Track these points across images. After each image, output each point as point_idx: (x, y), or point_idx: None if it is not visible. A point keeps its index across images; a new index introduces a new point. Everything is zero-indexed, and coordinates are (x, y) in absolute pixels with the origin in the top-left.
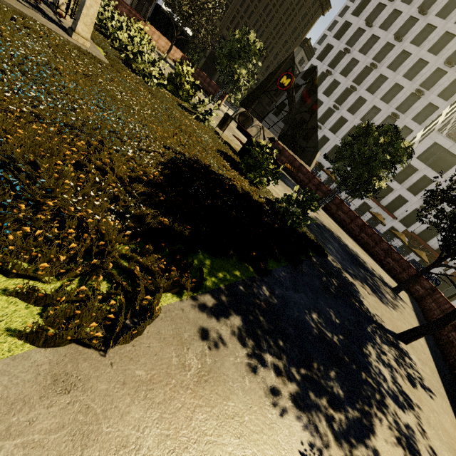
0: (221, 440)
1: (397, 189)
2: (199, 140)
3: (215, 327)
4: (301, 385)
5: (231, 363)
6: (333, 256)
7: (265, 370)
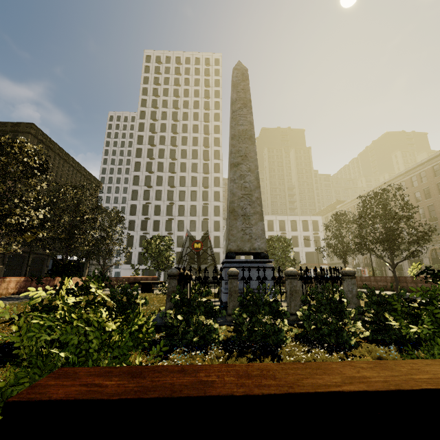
0: None
1: None
2: None
3: None
4: None
5: None
6: None
7: None
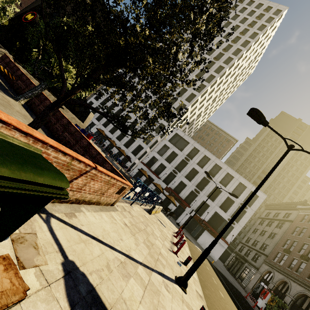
0: None
1: (160, 160)
2: None
3: None
4: None
5: None
6: None
7: None
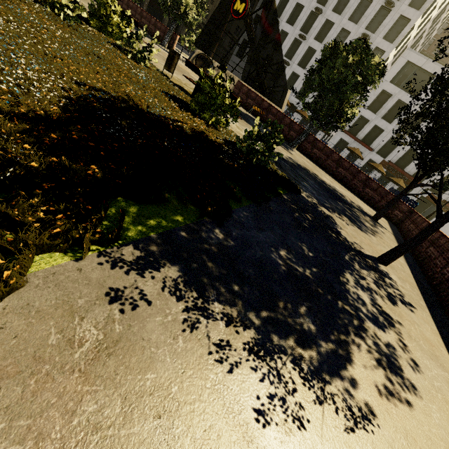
0: (126, 430)
1: (372, 120)
2: (135, 79)
3: (135, 284)
4: (260, 330)
5: (158, 323)
6: (308, 192)
7: (210, 323)
